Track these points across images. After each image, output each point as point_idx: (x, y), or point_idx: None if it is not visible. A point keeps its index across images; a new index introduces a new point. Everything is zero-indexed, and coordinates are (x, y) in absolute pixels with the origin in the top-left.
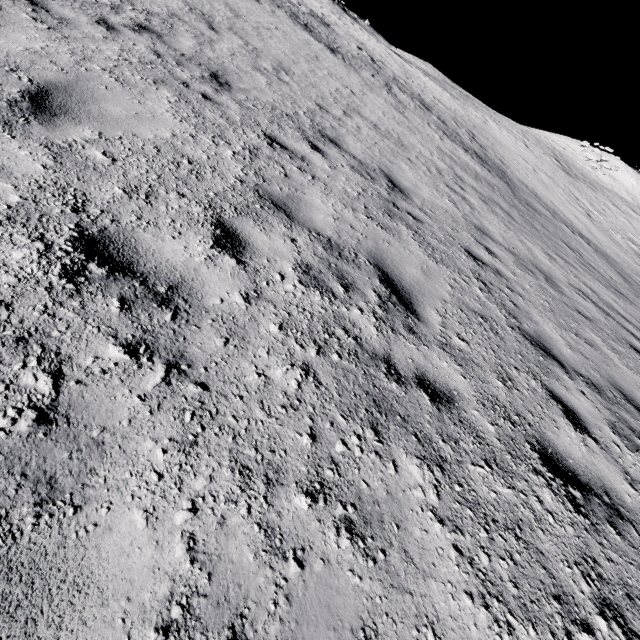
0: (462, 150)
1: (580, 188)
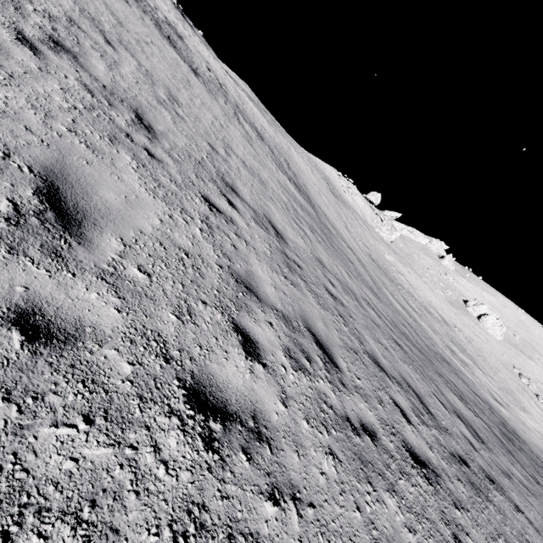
0: (288, 180)
1: (340, 206)
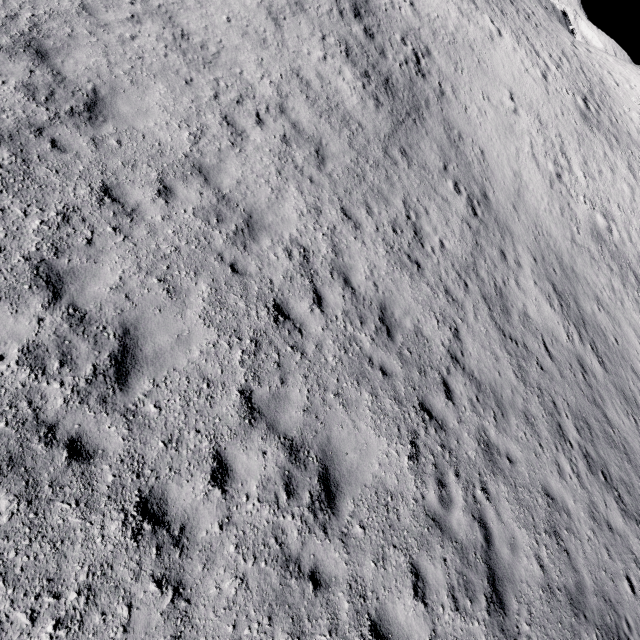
0: (354, 75)
1: (588, 140)
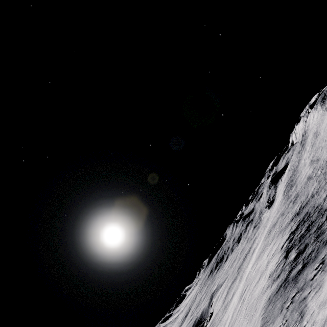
0: None
1: None
